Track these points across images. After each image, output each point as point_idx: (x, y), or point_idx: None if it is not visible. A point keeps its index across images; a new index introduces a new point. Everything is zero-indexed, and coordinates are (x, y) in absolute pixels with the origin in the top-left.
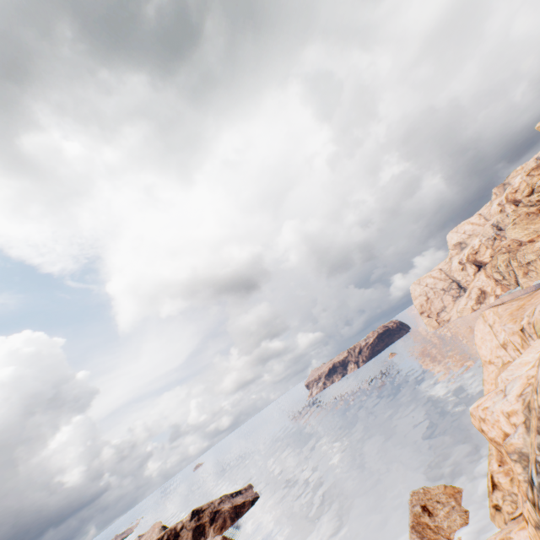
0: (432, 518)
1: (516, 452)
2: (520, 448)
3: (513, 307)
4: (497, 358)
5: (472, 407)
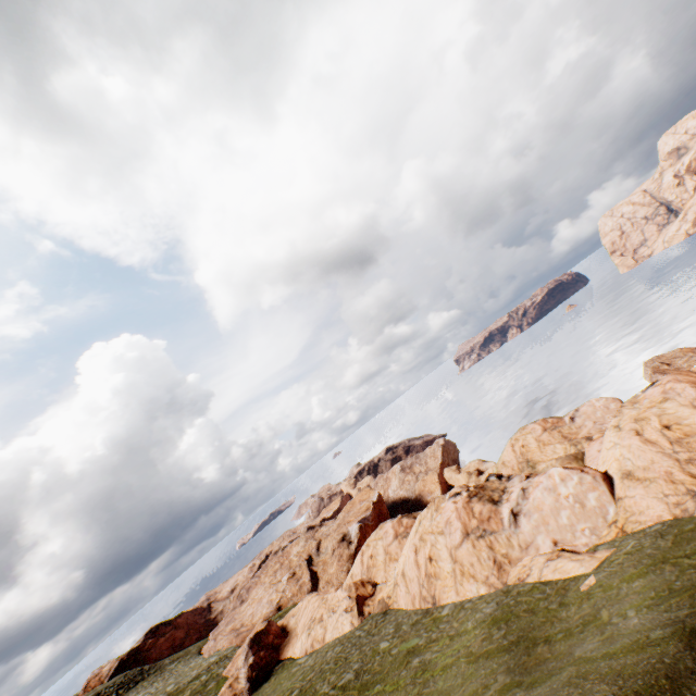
0: (670, 366)
1: None
2: None
3: None
4: None
5: None
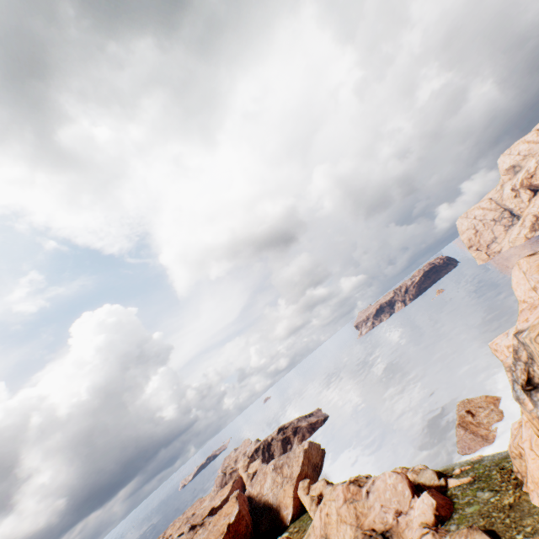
0: (474, 418)
1: (508, 367)
2: (510, 364)
3: None
4: (529, 298)
5: (490, 343)
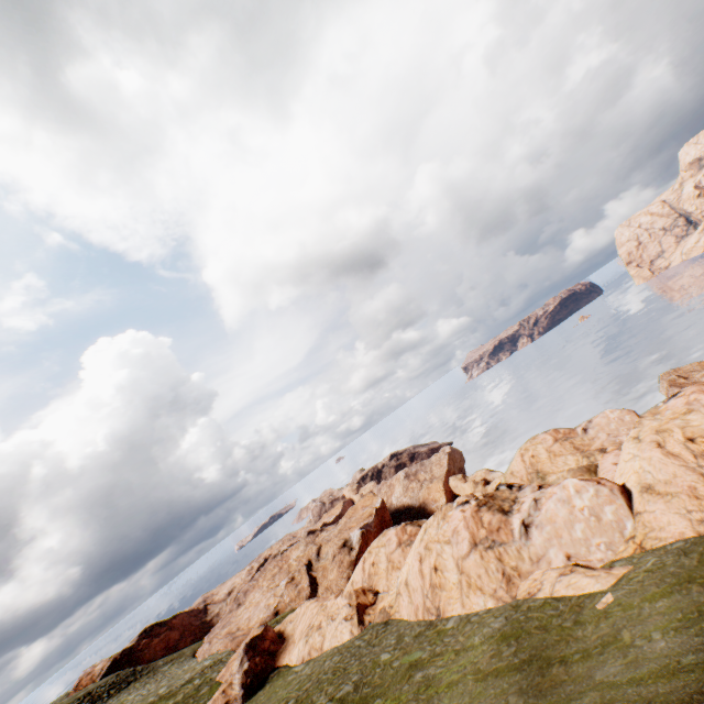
0: (687, 380)
1: None
2: None
3: None
4: None
5: None
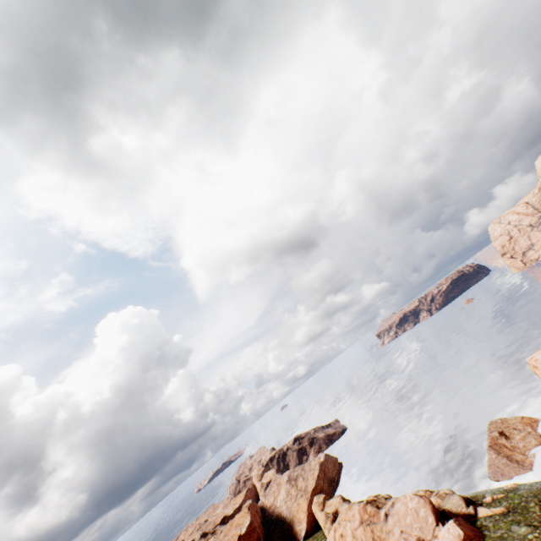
0: (508, 440)
1: None
2: None
3: None
4: None
5: (528, 358)
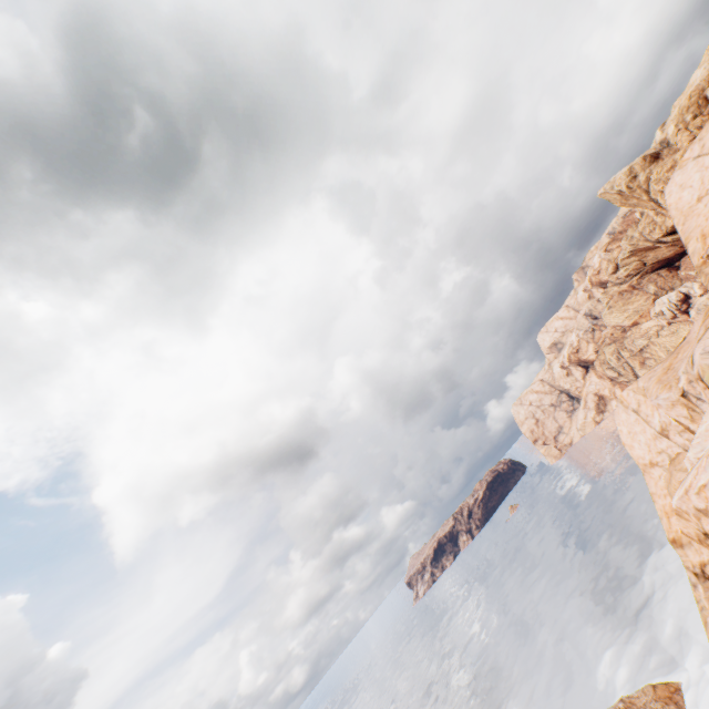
0: None
1: None
2: None
3: (658, 372)
4: (660, 454)
5: (677, 497)
